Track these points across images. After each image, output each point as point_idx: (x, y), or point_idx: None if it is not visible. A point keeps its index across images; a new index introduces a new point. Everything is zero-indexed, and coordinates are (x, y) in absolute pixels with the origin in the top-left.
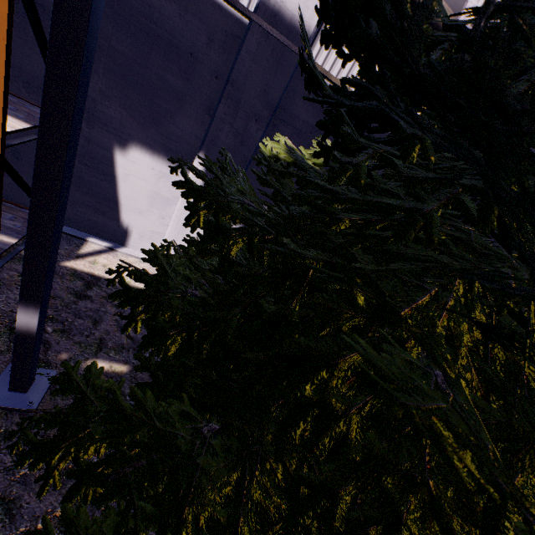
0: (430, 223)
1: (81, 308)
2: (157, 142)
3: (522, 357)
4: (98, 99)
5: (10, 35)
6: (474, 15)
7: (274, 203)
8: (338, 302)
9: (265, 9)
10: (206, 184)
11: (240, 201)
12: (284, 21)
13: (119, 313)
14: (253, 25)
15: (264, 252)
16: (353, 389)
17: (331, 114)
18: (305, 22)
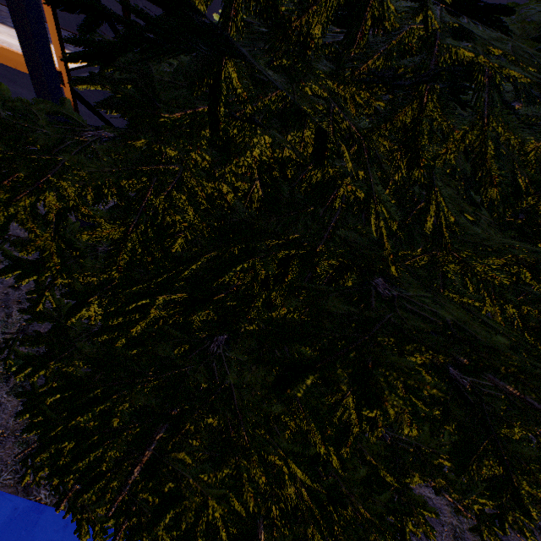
0: None
1: None
2: None
3: (359, 184)
4: None
5: None
6: None
7: None
8: None
9: None
10: None
11: None
12: None
13: None
14: None
15: None
16: None
17: None
18: None
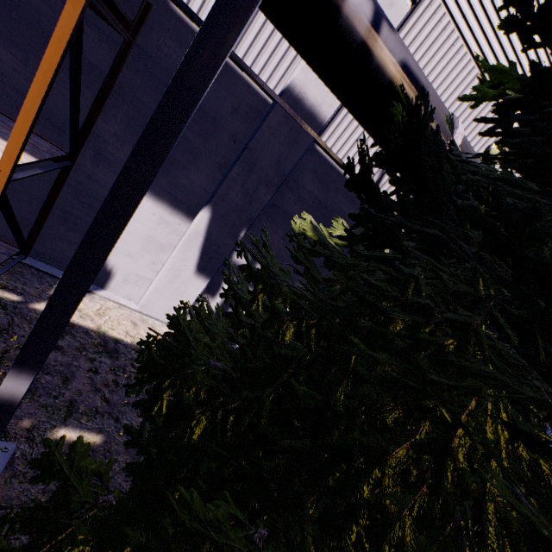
0: (480, 338)
1: (50, 362)
2: (164, 189)
3: (538, 454)
4: (110, 141)
5: (53, 81)
6: (482, 156)
7: (307, 282)
8: (381, 393)
9: (289, 96)
10: (261, 266)
11: (286, 282)
12: (304, 108)
13: (94, 369)
14: (277, 106)
15: (311, 337)
16: (397, 486)
17: (370, 214)
18: (322, 113)
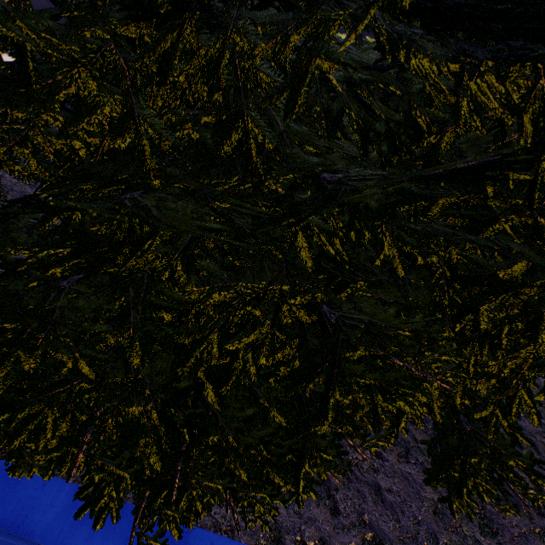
0: None
1: None
2: None
3: (198, 128)
4: None
5: None
6: None
7: None
8: None
9: None
10: None
11: None
12: None
13: None
14: None
15: None
16: None
17: None
18: None
